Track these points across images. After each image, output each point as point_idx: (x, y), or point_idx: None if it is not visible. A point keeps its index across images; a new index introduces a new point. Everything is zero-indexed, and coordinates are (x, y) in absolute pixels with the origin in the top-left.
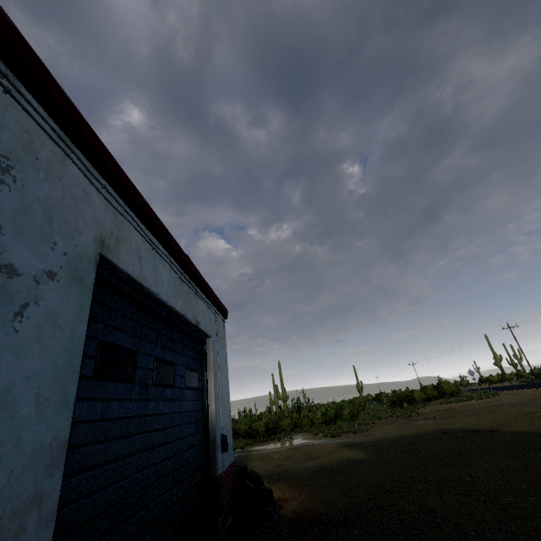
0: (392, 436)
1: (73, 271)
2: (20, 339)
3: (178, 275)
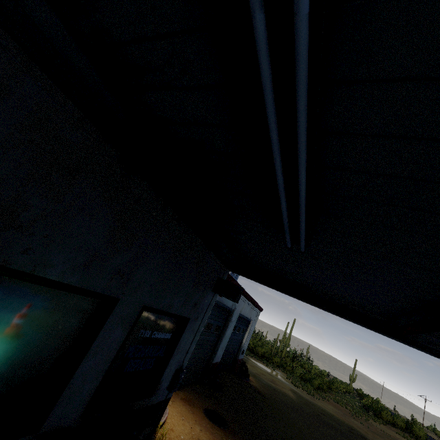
0: (322, 408)
1: (236, 318)
2: (230, 329)
3: (251, 307)
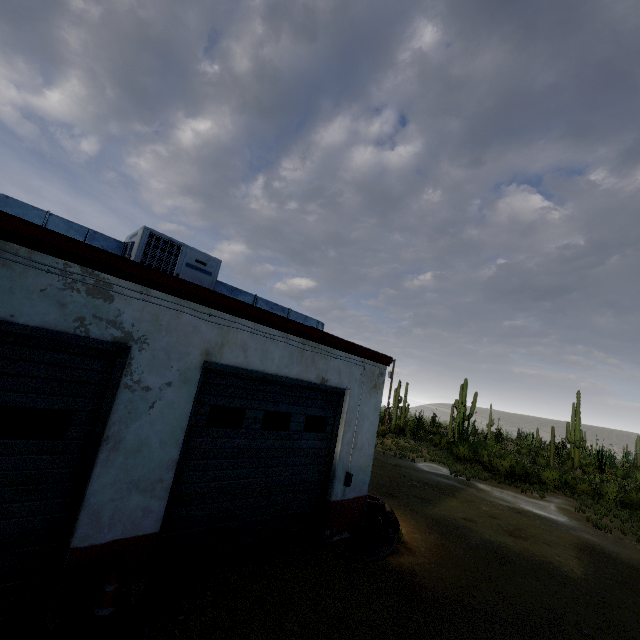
0: None
1: (183, 378)
2: (153, 417)
3: (297, 347)
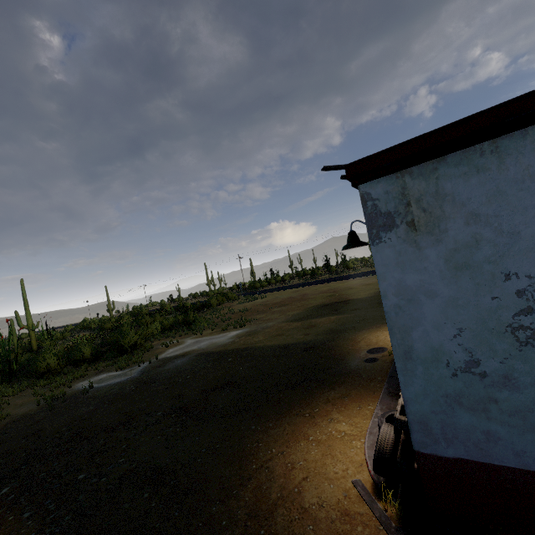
0: (303, 313)
1: None
2: None
3: None
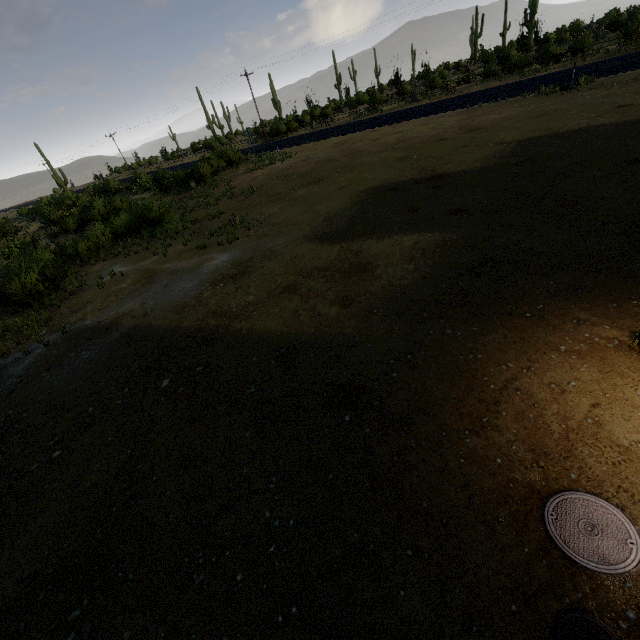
0: (345, 212)
1: None
2: None
3: None
